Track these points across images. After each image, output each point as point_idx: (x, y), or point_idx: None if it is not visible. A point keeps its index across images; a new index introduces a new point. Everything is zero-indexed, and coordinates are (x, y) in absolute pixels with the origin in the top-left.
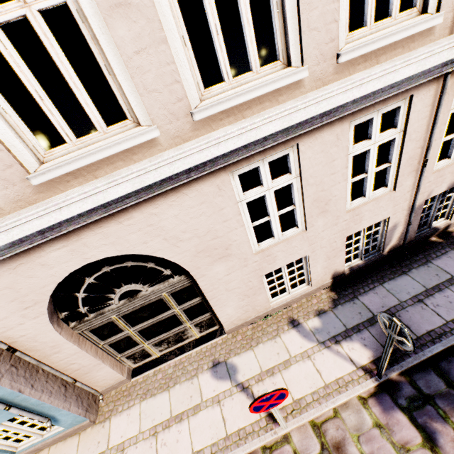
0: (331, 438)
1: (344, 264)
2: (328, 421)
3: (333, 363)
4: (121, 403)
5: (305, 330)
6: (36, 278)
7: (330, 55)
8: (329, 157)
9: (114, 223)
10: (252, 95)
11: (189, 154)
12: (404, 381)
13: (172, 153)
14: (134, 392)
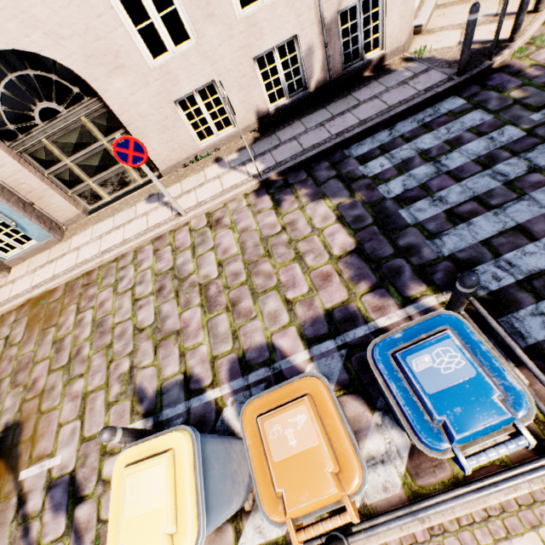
0: (216, 218)
1: (265, 101)
2: (218, 210)
3: (235, 177)
4: (80, 230)
5: (224, 162)
6: None
7: None
8: None
9: None
10: None
11: None
12: (280, 179)
13: None
14: (90, 222)
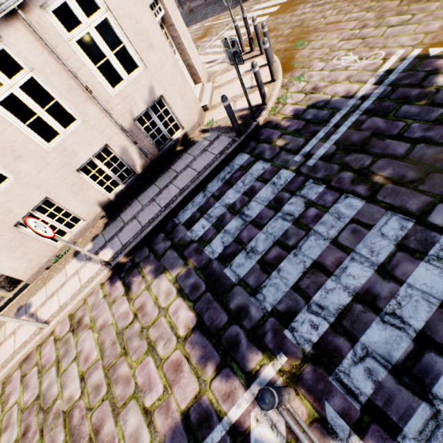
0: (77, 318)
1: (103, 194)
2: (79, 308)
3: (90, 269)
4: None
5: (81, 255)
6: None
7: None
8: None
9: None
10: None
11: None
12: (128, 260)
13: None
14: None
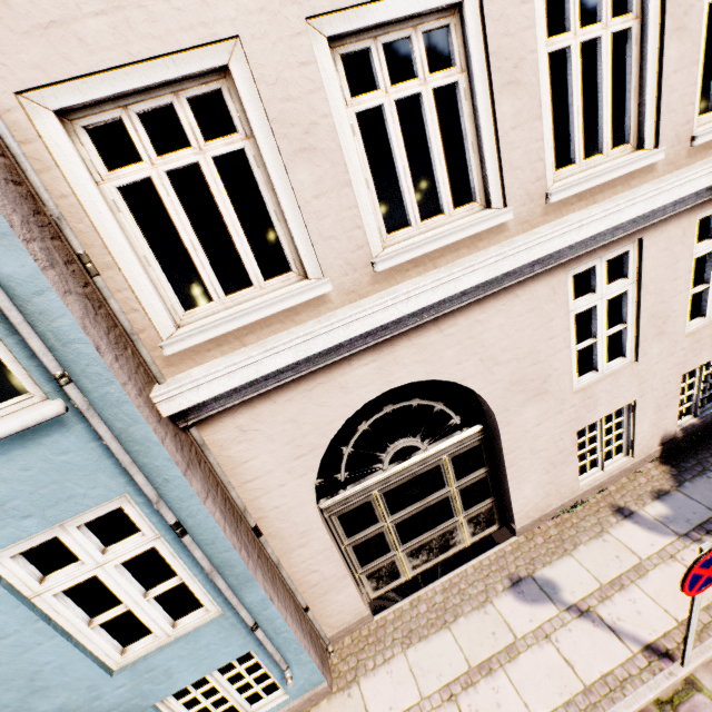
0: None
1: (676, 422)
2: None
3: None
4: (369, 656)
5: (646, 520)
6: (327, 408)
7: (684, 138)
8: (672, 258)
9: (434, 332)
10: (609, 177)
11: (549, 239)
12: None
13: (530, 237)
14: (386, 636)
